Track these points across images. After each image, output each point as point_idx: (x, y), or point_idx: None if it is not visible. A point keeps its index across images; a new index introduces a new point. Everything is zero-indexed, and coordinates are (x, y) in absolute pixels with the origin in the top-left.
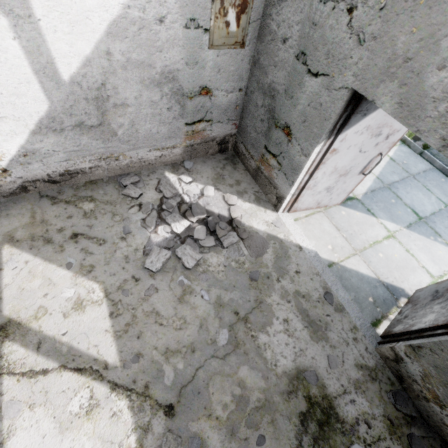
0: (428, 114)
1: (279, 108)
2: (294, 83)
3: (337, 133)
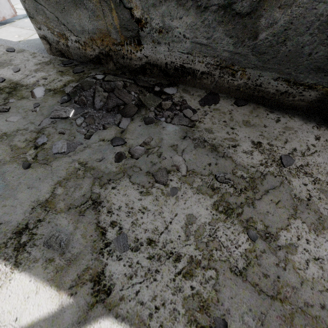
0: None
1: None
2: None
3: None
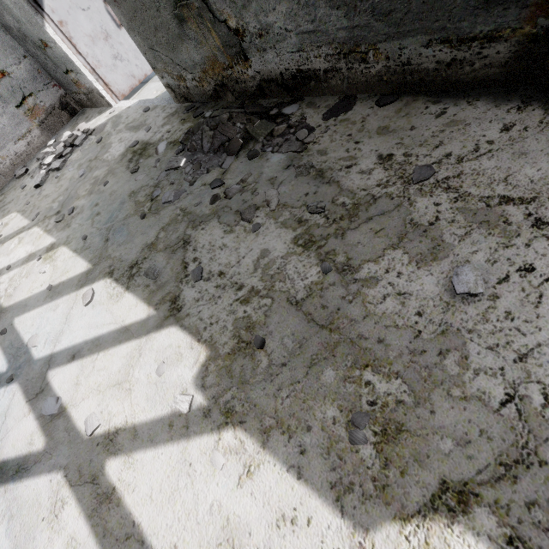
0: None
1: (30, 36)
2: (9, 11)
3: (43, 10)
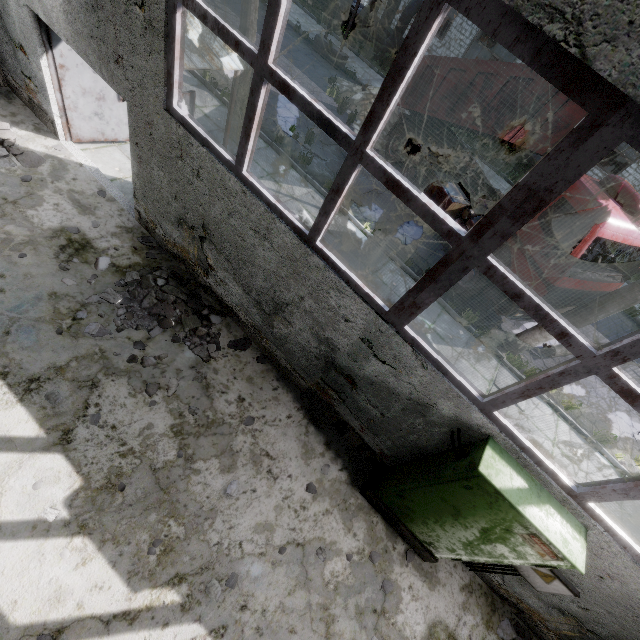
0: (54, 21)
1: (9, 28)
2: (4, 3)
3: (52, 48)
